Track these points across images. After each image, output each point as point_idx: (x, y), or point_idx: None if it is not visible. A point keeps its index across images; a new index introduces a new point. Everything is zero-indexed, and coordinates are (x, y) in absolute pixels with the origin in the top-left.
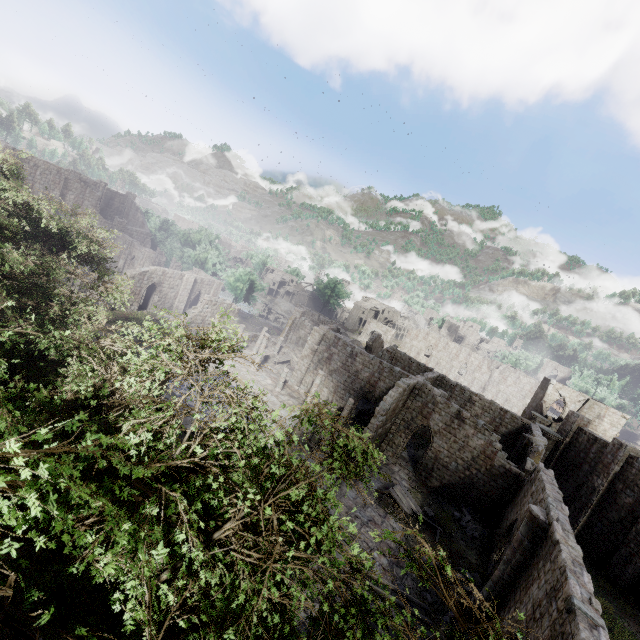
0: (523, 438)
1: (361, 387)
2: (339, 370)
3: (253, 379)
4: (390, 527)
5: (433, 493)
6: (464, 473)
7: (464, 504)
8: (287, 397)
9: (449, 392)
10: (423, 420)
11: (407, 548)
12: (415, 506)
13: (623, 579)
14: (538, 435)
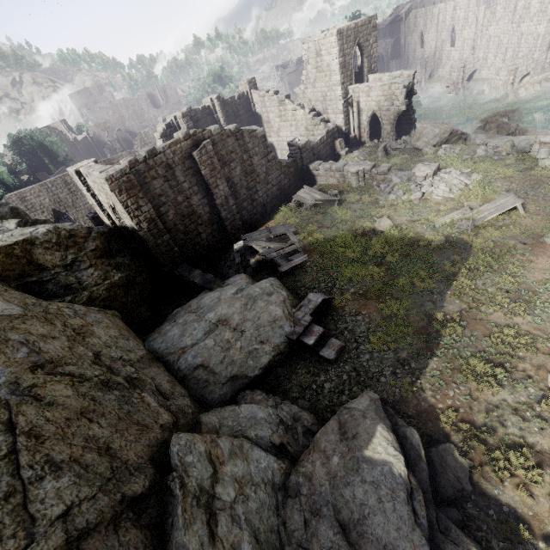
0: None
1: None
2: None
3: None
4: None
5: None
6: None
7: None
8: None
9: None
10: None
11: None
12: None
13: None
14: None
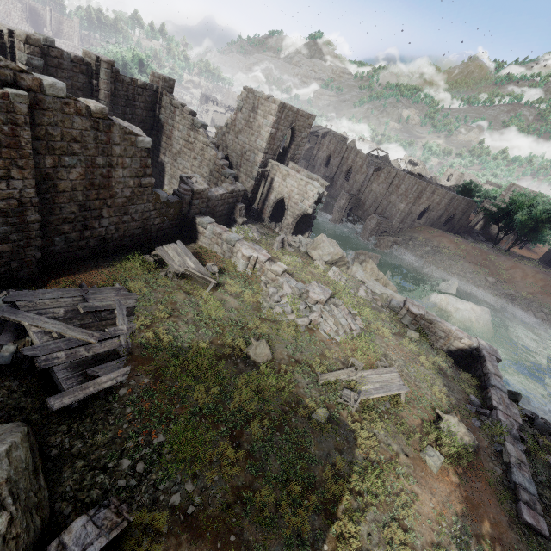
0: None
1: None
2: None
3: None
4: None
5: None
6: None
7: None
8: None
9: None
10: None
11: None
12: None
13: None
14: None
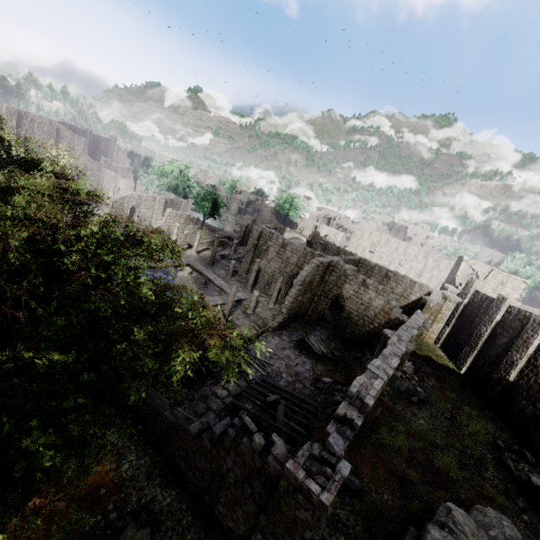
0: (422, 299)
1: (291, 270)
2: (275, 258)
3: (208, 270)
4: (301, 361)
5: (346, 343)
6: (369, 327)
7: (370, 350)
8: (236, 282)
9: (370, 272)
10: (338, 290)
11: (312, 374)
12: (325, 349)
13: (493, 397)
14: (434, 296)
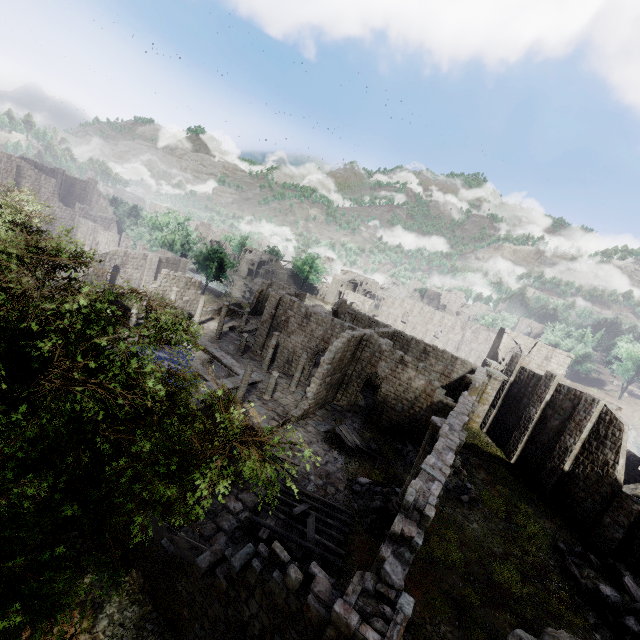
0: (466, 378)
1: (317, 345)
2: (296, 331)
3: (214, 345)
4: (332, 458)
5: (382, 433)
6: (409, 412)
7: (410, 440)
8: (248, 360)
9: (406, 346)
10: (372, 369)
11: (345, 473)
12: (360, 442)
13: (548, 489)
14: (479, 374)
